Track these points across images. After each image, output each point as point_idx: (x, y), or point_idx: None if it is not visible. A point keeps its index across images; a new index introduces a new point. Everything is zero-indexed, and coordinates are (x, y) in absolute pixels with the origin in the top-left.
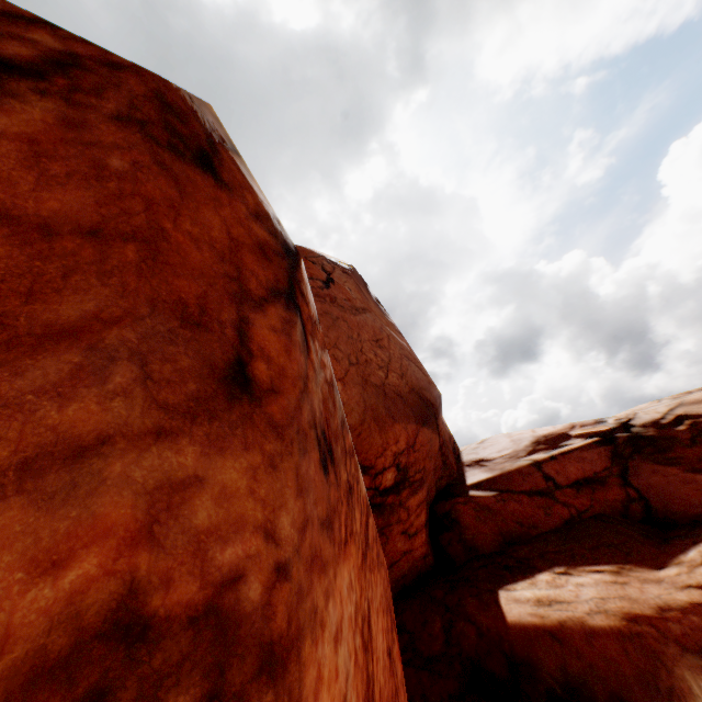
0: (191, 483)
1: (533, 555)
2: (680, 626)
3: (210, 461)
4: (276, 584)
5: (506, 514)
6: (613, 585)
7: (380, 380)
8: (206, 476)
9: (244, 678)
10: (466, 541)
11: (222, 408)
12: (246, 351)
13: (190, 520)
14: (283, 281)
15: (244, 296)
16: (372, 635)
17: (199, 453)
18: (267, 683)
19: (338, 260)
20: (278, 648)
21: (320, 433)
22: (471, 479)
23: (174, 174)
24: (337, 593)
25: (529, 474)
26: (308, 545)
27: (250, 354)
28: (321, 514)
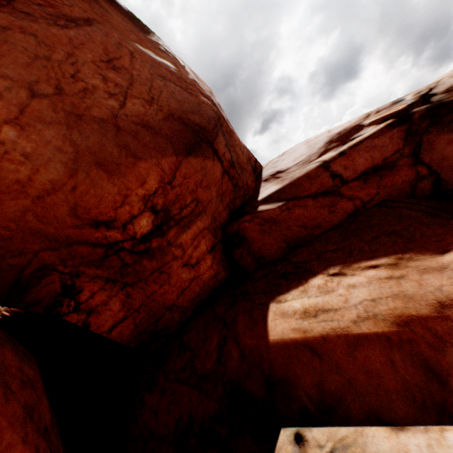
0: None
1: (311, 258)
2: None
3: None
4: None
5: (290, 222)
6: (388, 281)
7: (109, 112)
8: None
9: None
10: (255, 253)
11: None
12: None
13: None
14: None
15: None
16: None
17: None
18: None
19: None
20: None
21: None
22: (262, 195)
23: None
24: None
25: (316, 177)
26: None
27: None
28: None
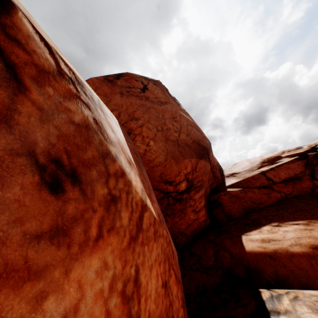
0: None
1: (260, 217)
2: None
3: None
4: None
5: (246, 199)
6: (305, 230)
7: (175, 138)
8: None
9: None
10: (226, 212)
11: None
12: None
13: None
14: None
15: None
16: (140, 286)
17: None
18: None
19: (151, 78)
20: None
21: (47, 161)
22: (228, 183)
23: None
24: (70, 285)
25: (258, 178)
26: None
27: None
28: (37, 229)
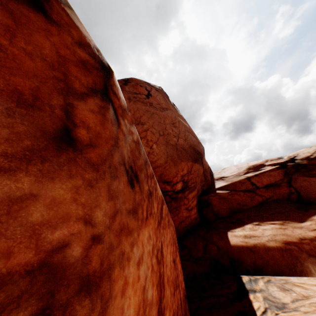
0: (27, 198)
1: (244, 217)
2: (309, 246)
3: (42, 185)
4: (92, 246)
5: (232, 200)
6: (280, 229)
7: (174, 142)
8: (40, 193)
9: (68, 296)
10: (214, 212)
11: (52, 155)
12: (71, 123)
13: (26, 219)
14: (100, 84)
15: (69, 91)
16: (163, 256)
17: (33, 181)
18: (85, 296)
19: (153, 84)
20: (92, 278)
21: (128, 167)
22: (217, 186)
23: (9, 9)
24: (139, 243)
25: (244, 183)
26: (118, 223)
27: (74, 125)
28: (129, 207)
